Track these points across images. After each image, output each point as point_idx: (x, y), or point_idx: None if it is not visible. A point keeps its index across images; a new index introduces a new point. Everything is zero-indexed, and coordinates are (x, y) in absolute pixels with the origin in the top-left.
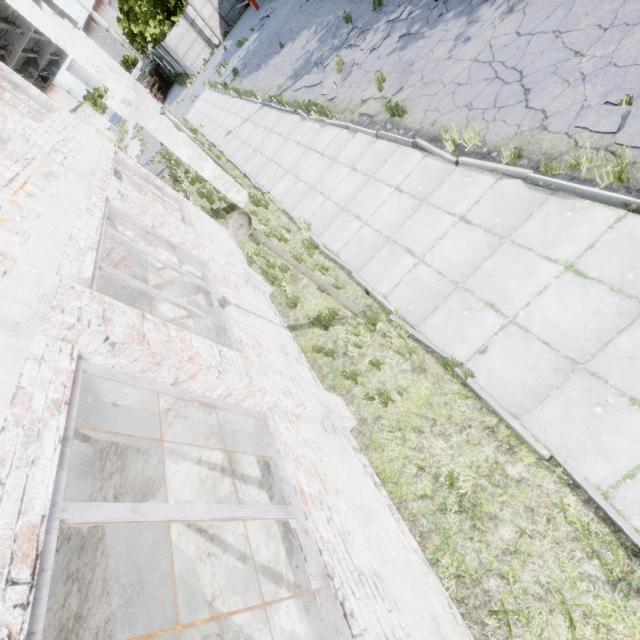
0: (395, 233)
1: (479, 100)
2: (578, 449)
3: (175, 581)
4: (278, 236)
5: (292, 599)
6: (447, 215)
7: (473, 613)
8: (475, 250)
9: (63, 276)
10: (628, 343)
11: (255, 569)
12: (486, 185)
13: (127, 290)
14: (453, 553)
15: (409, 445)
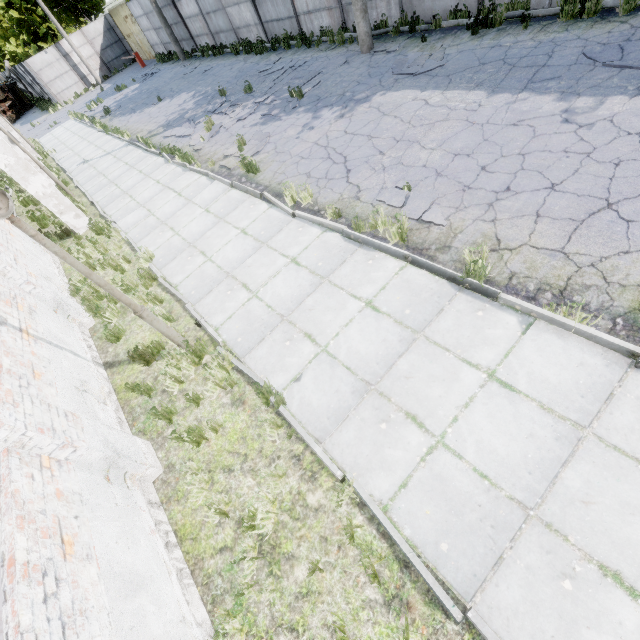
0: (235, 269)
1: (316, 171)
2: (367, 466)
3: None
4: (115, 265)
5: None
6: (282, 257)
7: None
8: (301, 287)
9: None
10: (405, 365)
11: None
12: (314, 235)
13: None
14: (245, 615)
15: (216, 488)
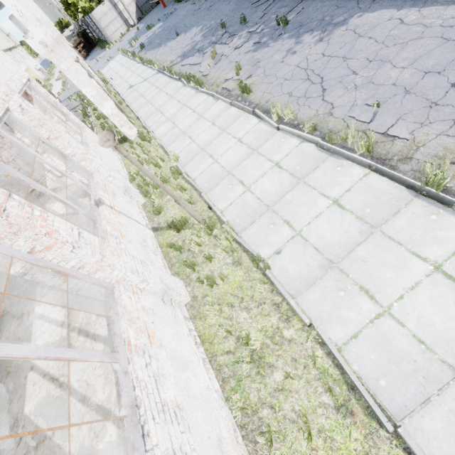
0: (234, 169)
1: (296, 91)
2: (327, 319)
3: (24, 421)
4: (155, 163)
5: (115, 429)
6: (268, 161)
7: (250, 435)
8: (282, 186)
9: None
10: (362, 252)
11: (91, 408)
12: (294, 145)
13: (28, 190)
14: (242, 392)
15: (223, 315)
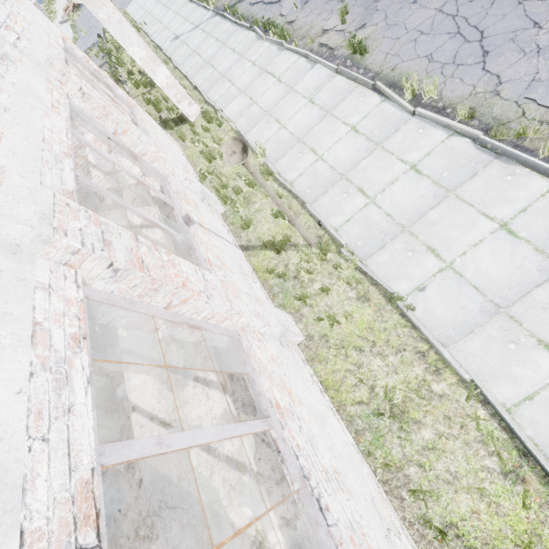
0: (349, 172)
1: (440, 53)
2: (492, 375)
3: (140, 464)
4: None
5: (255, 484)
6: (400, 162)
7: (395, 491)
8: (423, 199)
9: (47, 187)
10: (543, 295)
11: (220, 459)
12: (438, 139)
13: None
14: (382, 447)
15: (350, 361)
